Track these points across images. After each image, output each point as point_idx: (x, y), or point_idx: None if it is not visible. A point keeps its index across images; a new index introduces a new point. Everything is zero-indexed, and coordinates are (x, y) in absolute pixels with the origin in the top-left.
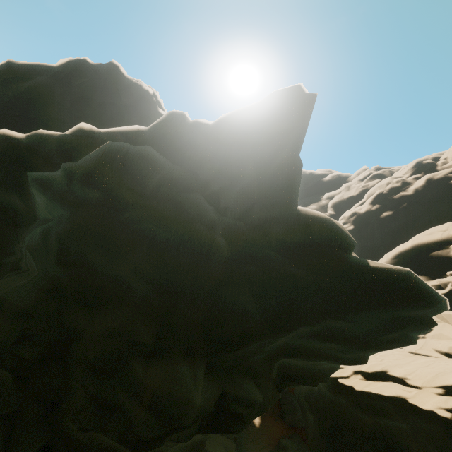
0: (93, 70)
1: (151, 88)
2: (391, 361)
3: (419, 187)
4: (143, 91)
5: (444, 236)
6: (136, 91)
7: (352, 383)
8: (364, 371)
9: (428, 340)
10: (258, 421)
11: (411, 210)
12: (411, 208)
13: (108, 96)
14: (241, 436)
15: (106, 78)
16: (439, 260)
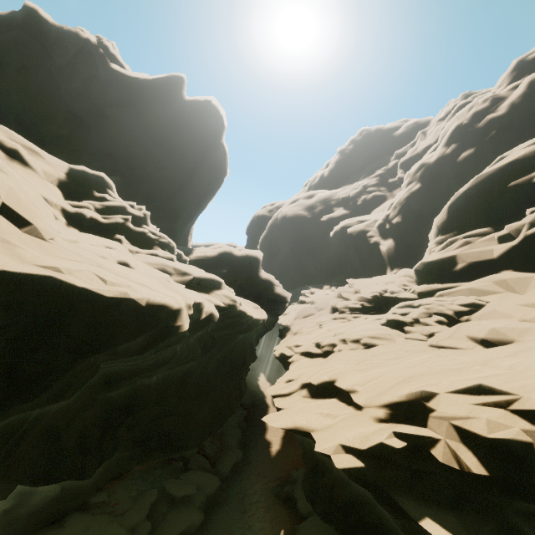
0: (4, 24)
1: (100, 38)
2: (375, 362)
3: (517, 98)
4: (81, 41)
5: (529, 154)
6: (73, 43)
7: (283, 404)
8: (312, 383)
9: (463, 323)
10: (276, 448)
11: (503, 138)
12: (503, 136)
13: (28, 56)
14: (244, 469)
15: (25, 32)
16: (518, 195)
